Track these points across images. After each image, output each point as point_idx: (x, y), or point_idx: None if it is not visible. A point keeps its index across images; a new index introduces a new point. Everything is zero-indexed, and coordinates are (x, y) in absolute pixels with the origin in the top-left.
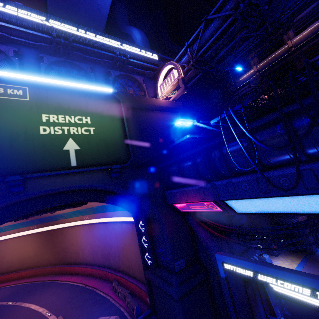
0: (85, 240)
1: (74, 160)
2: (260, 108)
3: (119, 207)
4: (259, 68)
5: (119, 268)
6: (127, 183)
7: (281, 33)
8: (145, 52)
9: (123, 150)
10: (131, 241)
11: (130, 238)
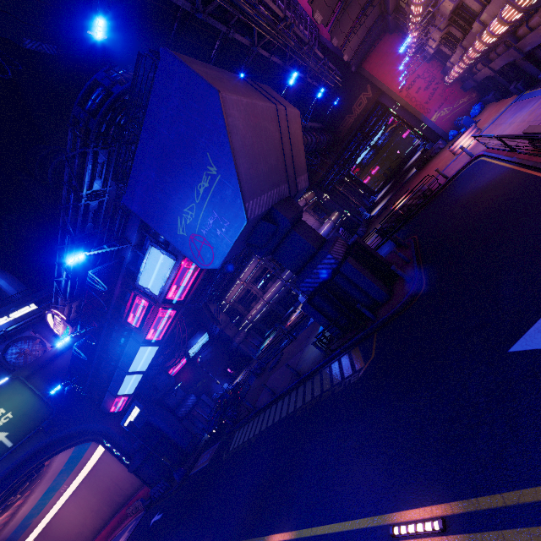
0: (80, 512)
1: (9, 442)
2: (85, 363)
3: (78, 445)
4: None
5: (127, 497)
6: (63, 425)
7: None
8: (20, 311)
9: (45, 408)
10: (117, 463)
11: (114, 461)
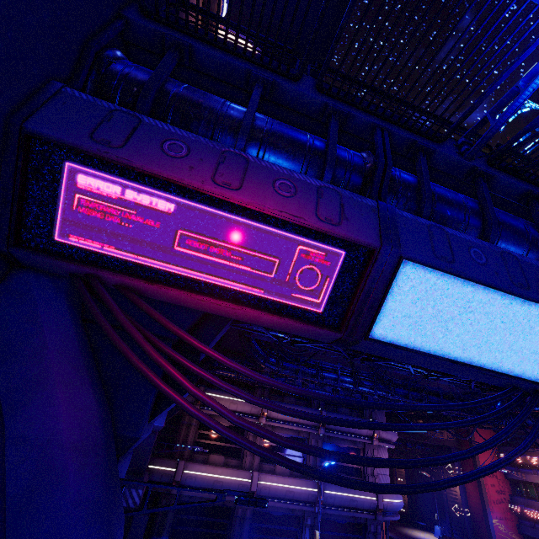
0: None
1: None
2: None
3: None
4: None
5: None
6: None
7: None
8: None
9: None
10: None
11: None
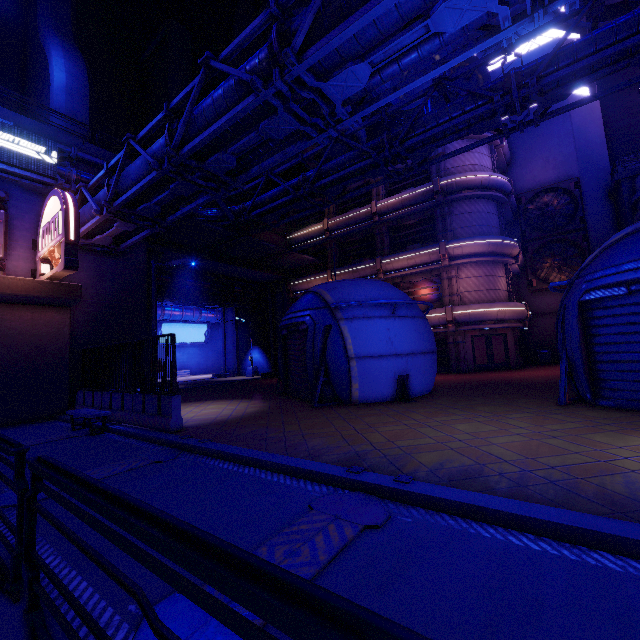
0: None
1: None
2: None
3: None
4: (331, 226)
5: None
6: None
7: (371, 180)
8: (14, 139)
9: None
10: None
11: None
